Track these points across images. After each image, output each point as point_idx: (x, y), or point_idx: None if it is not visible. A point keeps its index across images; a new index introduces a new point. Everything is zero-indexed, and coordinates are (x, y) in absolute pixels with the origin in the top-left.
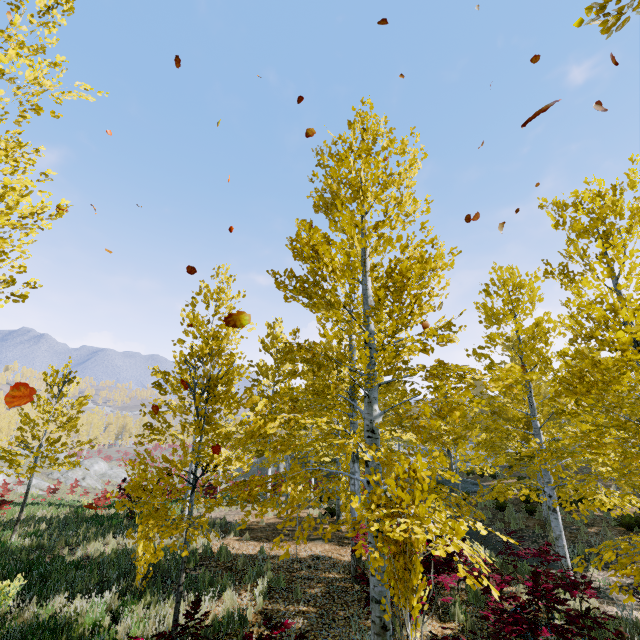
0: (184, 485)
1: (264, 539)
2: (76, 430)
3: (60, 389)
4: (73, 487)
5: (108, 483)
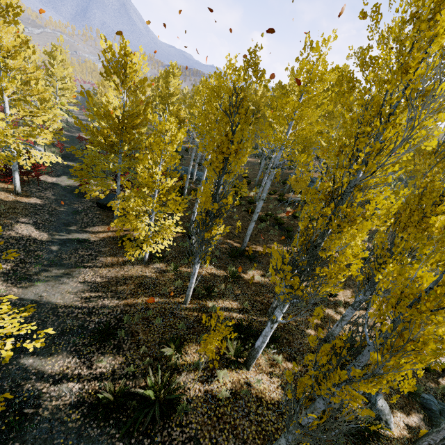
0: None
1: None
2: None
3: None
4: None
5: None
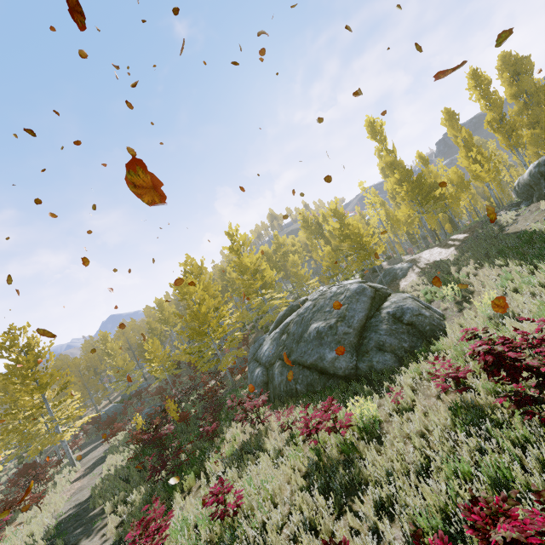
0: None
1: None
2: None
3: None
4: None
5: None
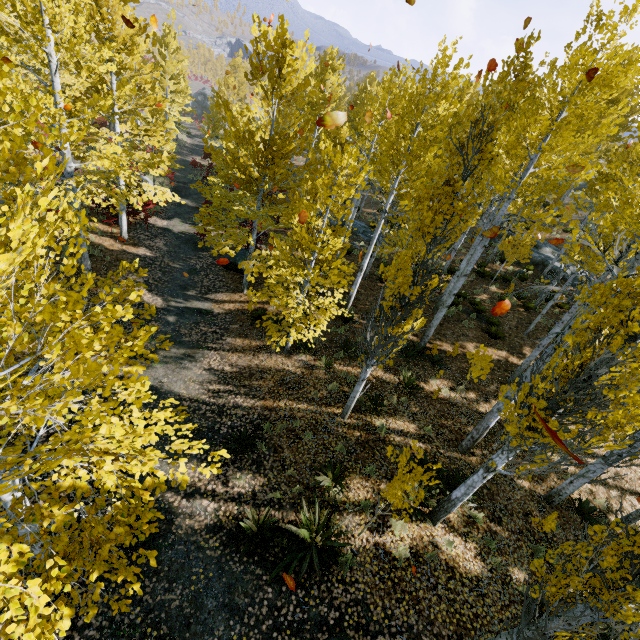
0: None
1: None
2: None
3: None
4: None
5: None
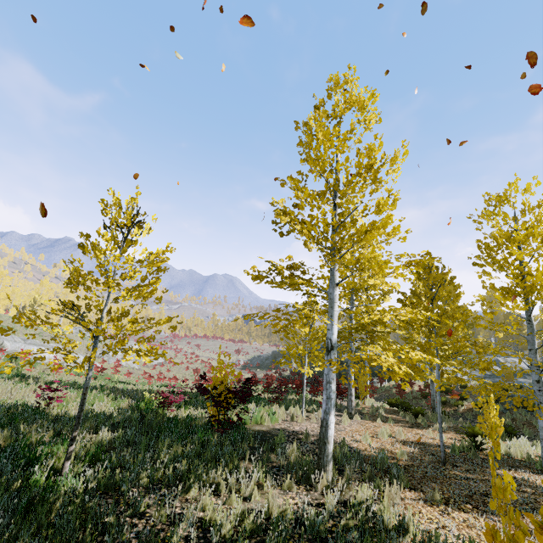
0: (209, 372)
1: (464, 504)
2: (156, 298)
3: (124, 235)
4: (116, 366)
5: (144, 364)
